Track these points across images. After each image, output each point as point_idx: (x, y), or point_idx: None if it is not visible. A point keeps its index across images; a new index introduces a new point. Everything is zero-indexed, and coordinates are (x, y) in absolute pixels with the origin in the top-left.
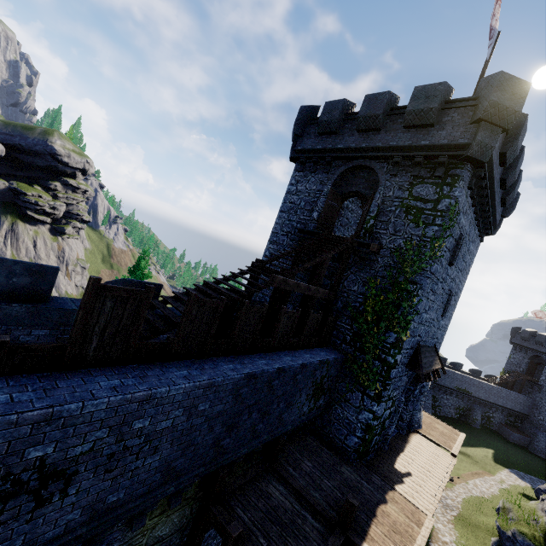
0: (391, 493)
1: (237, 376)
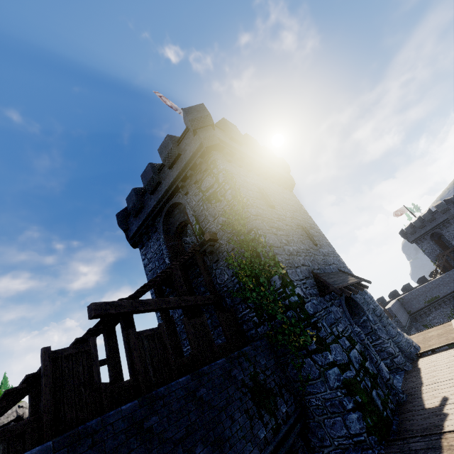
0: (443, 442)
1: (31, 452)
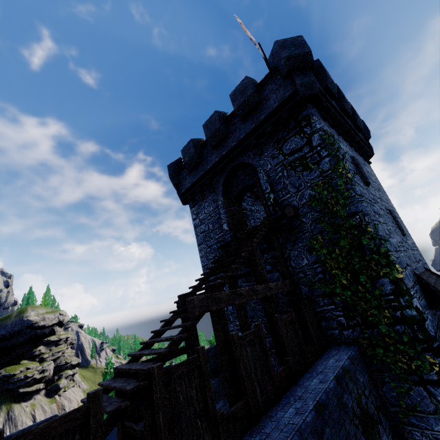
0: None
1: None
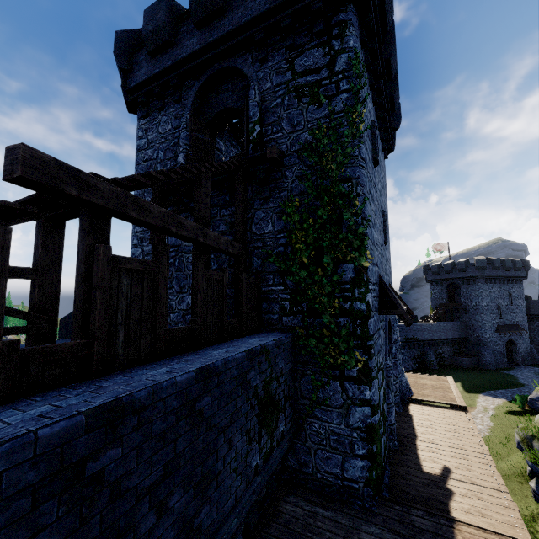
0: (457, 535)
1: None
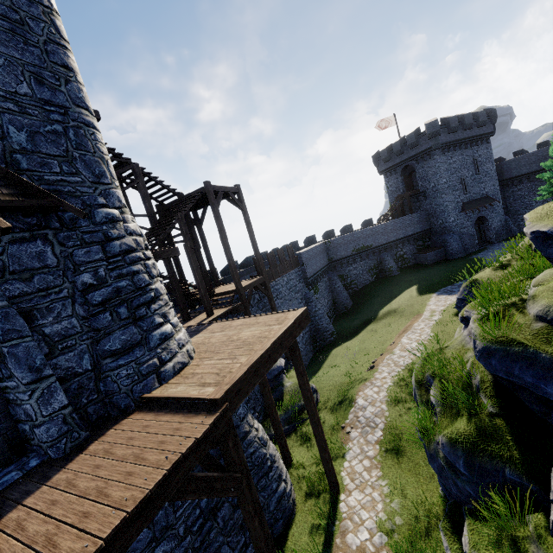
0: None
1: None
